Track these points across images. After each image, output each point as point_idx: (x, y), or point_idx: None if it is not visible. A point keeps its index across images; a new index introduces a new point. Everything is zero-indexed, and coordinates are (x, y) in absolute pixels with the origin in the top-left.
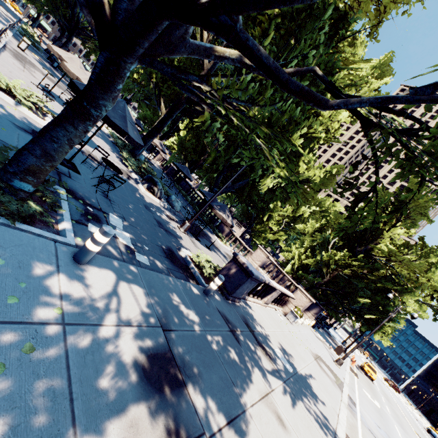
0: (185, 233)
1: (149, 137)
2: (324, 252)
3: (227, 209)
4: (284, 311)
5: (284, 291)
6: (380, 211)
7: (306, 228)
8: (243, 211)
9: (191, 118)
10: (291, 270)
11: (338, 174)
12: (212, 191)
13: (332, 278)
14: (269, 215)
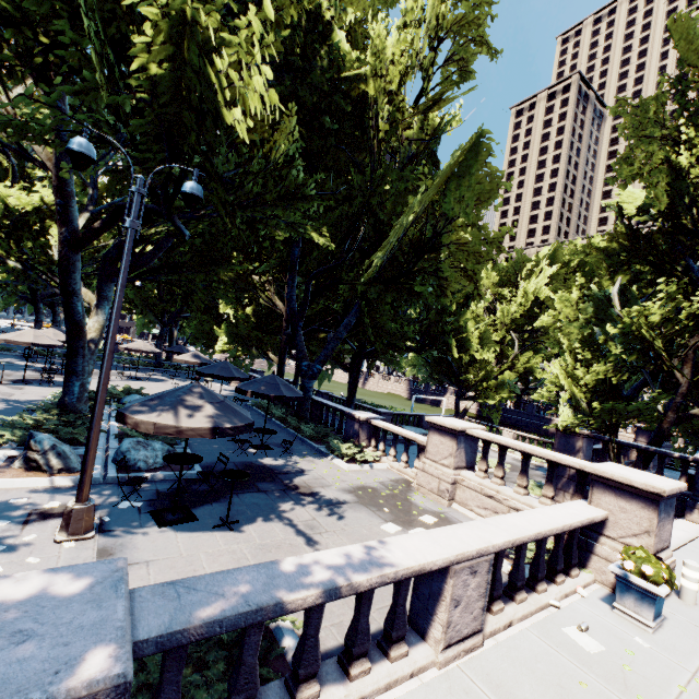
0: (81, 539)
1: (71, 356)
2: (611, 328)
3: (195, 391)
4: (603, 581)
5: (508, 541)
6: (667, 152)
7: (558, 315)
8: (430, 367)
9: (158, 276)
10: (576, 420)
11: (491, 154)
12: (302, 372)
13: (697, 375)
14: (461, 340)
